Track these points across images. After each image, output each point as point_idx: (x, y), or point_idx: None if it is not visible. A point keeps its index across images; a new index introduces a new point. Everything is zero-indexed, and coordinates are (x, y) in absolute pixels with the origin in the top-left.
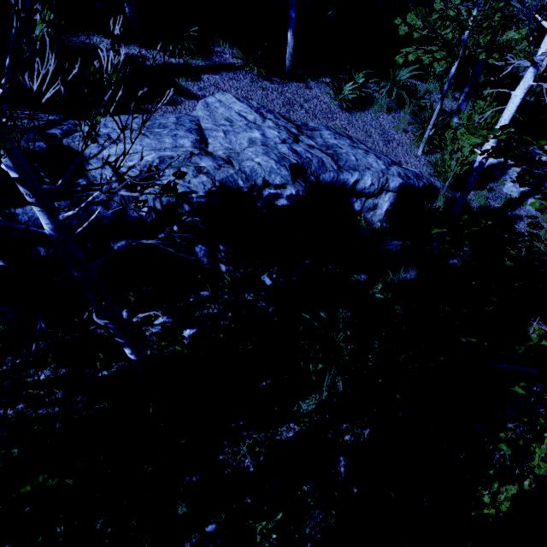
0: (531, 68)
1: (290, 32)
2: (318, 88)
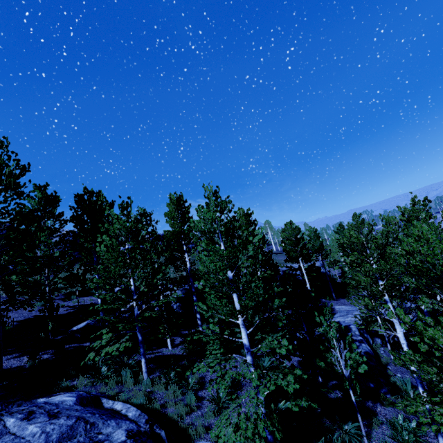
0: None
1: (332, 291)
2: (341, 300)
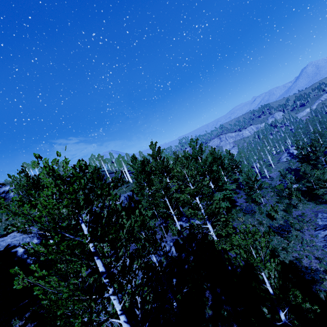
0: (173, 215)
1: None
2: None
